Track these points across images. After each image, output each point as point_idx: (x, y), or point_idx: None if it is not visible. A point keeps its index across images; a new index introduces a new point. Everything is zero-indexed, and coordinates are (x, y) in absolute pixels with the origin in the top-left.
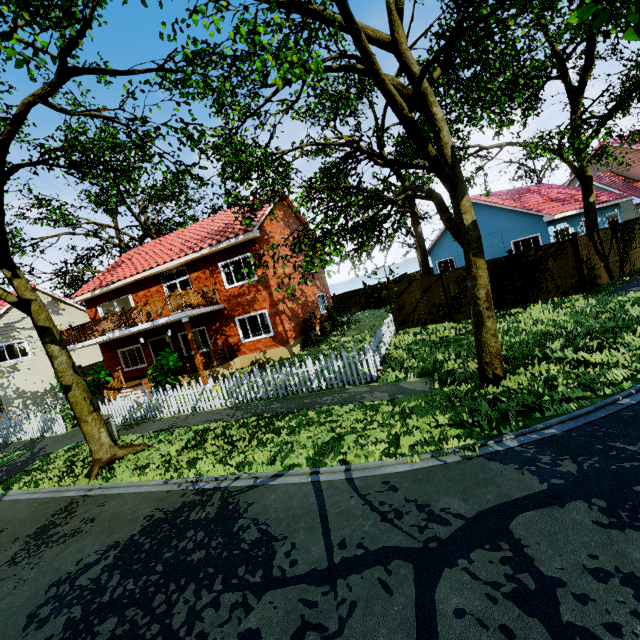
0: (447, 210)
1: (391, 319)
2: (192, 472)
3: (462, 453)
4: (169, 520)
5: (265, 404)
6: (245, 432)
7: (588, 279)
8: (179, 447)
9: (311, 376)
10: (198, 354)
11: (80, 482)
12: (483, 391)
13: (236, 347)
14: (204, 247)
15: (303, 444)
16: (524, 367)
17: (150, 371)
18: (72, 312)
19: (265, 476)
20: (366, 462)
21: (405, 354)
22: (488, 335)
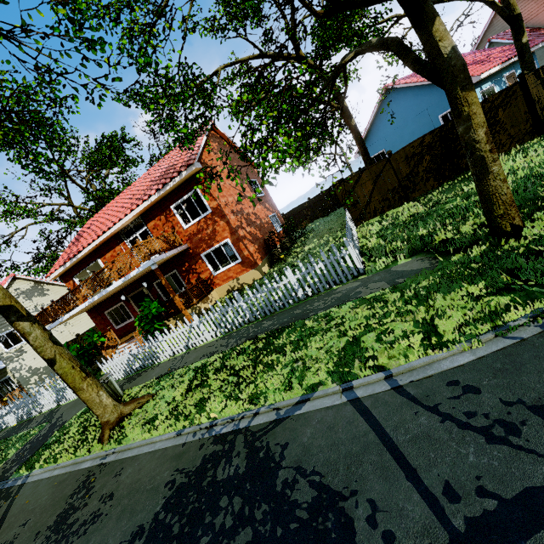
0: (411, 51)
1: (349, 216)
2: (203, 416)
3: (539, 322)
4: (193, 485)
5: (255, 325)
6: (246, 359)
7: (542, 120)
8: (182, 390)
9: (294, 286)
10: (176, 296)
11: (94, 449)
12: (506, 247)
13: (209, 281)
14: (152, 193)
15: (316, 358)
16: (537, 212)
17: (136, 323)
18: (56, 290)
19: (287, 405)
20: (406, 362)
21: (381, 240)
22: (497, 182)
